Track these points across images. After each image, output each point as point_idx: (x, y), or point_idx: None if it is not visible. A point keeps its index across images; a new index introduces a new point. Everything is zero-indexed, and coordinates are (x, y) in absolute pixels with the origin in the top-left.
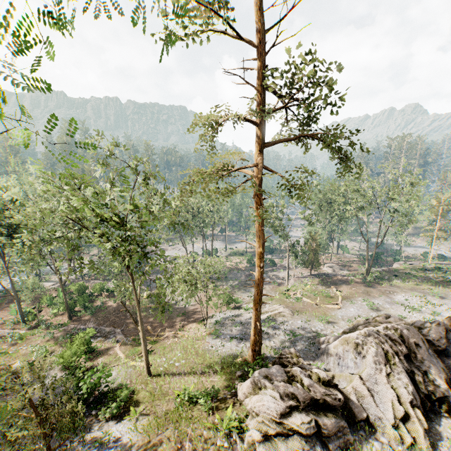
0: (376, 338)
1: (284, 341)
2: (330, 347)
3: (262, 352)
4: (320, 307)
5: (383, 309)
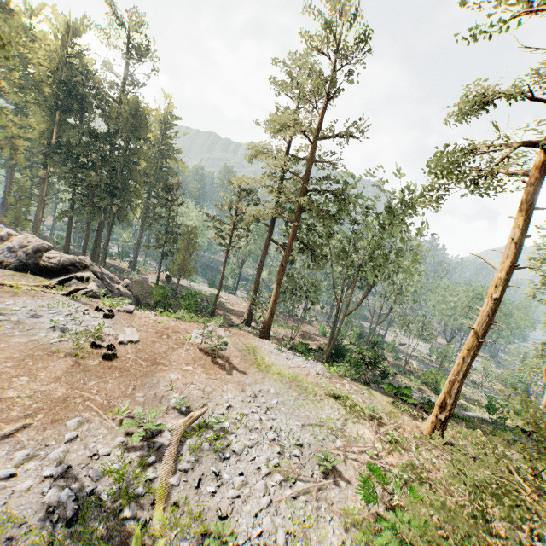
0: None
1: None
2: None
3: None
4: None
5: None
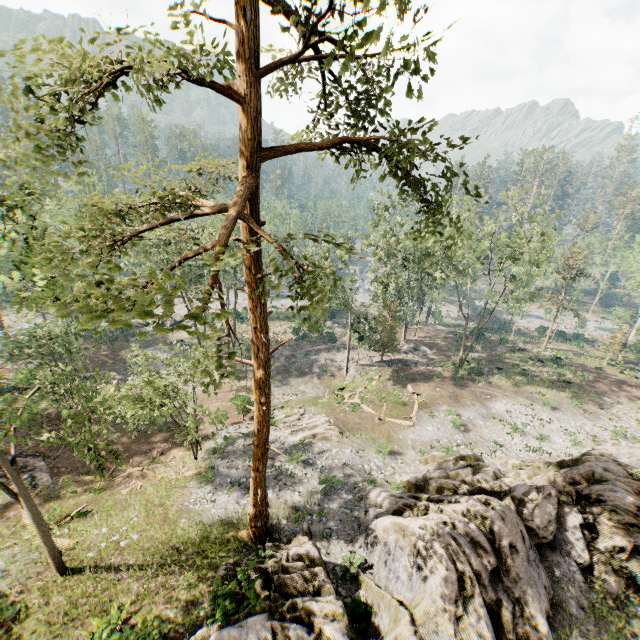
0: (449, 545)
1: (316, 491)
2: (378, 525)
3: (275, 516)
4: (385, 423)
5: (474, 427)
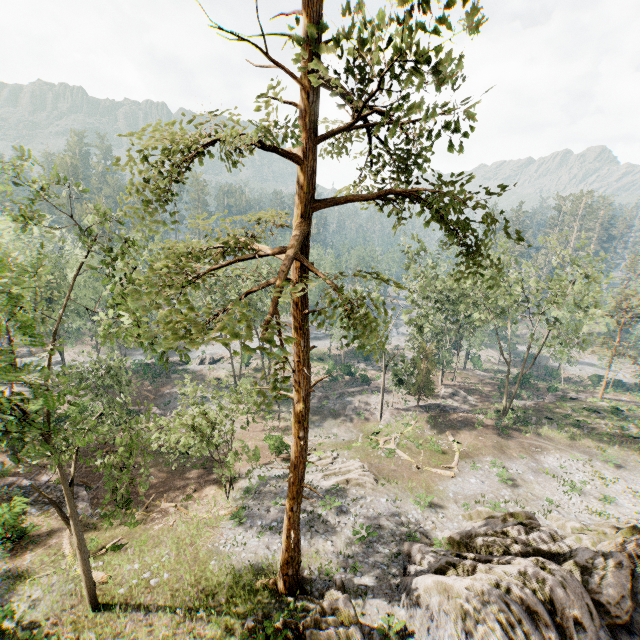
0: (501, 611)
1: (350, 541)
2: (419, 584)
3: (307, 566)
4: (423, 472)
5: (524, 482)
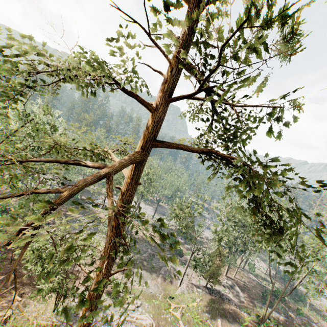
0: None
1: None
2: None
3: None
4: None
5: None
